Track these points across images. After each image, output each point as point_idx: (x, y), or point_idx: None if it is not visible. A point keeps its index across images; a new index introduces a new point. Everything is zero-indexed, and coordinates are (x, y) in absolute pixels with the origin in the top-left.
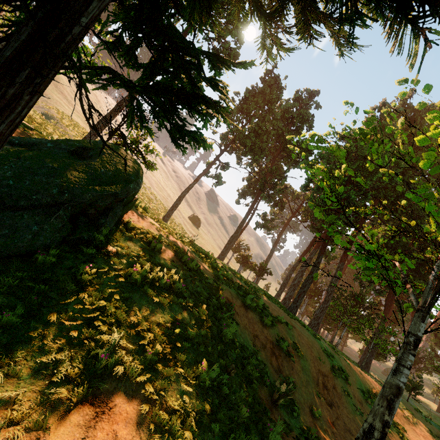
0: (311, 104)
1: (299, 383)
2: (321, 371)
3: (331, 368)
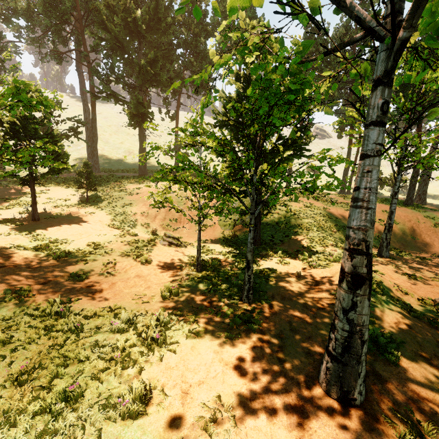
0: (367, 4)
1: (394, 235)
2: (419, 228)
3: (433, 225)
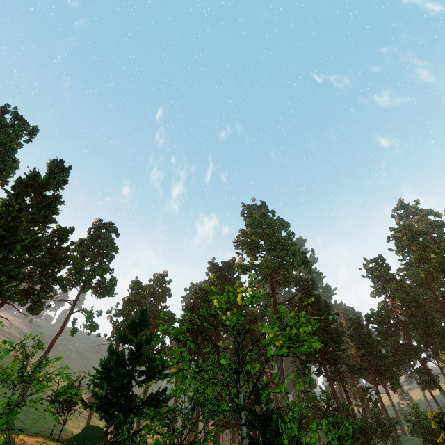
0: (165, 281)
1: None
2: None
3: None
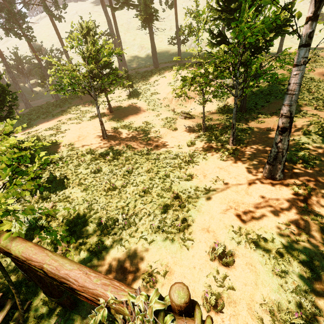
0: None
1: None
2: None
3: None
